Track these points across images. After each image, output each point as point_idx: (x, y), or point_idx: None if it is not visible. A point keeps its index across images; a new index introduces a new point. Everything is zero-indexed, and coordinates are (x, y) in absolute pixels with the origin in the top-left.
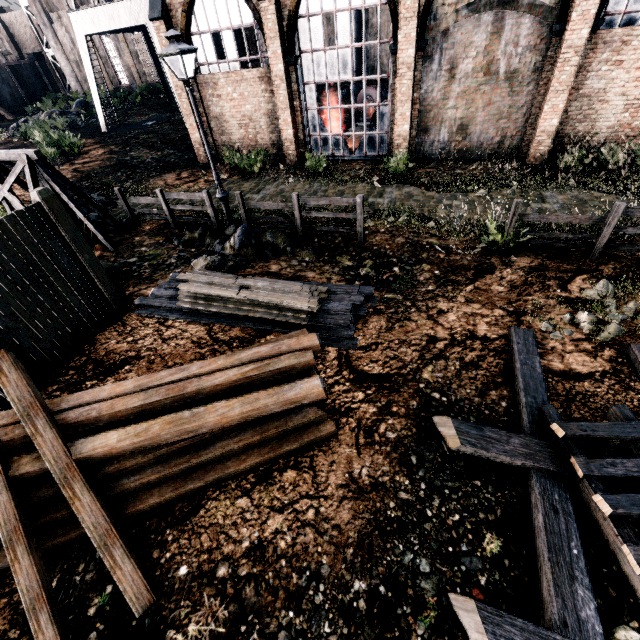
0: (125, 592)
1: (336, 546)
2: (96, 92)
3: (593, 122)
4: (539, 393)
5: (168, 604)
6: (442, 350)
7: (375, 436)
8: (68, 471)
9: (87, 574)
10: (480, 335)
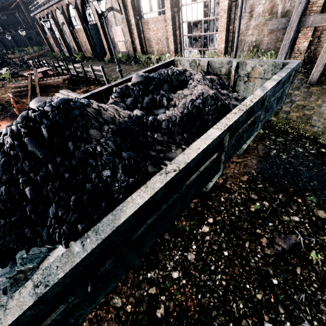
0: None
1: None
2: None
3: (84, 48)
4: None
5: None
6: None
7: None
8: None
9: None
10: None
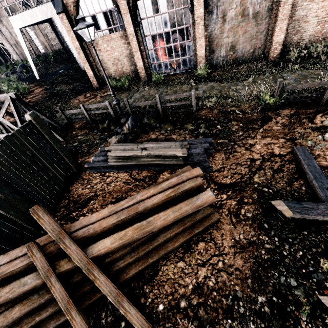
0: (135, 325)
1: (241, 279)
2: (30, 58)
3: (301, 34)
4: (323, 179)
5: (159, 327)
6: (260, 165)
7: (240, 216)
8: (88, 265)
9: (108, 318)
10: (277, 154)
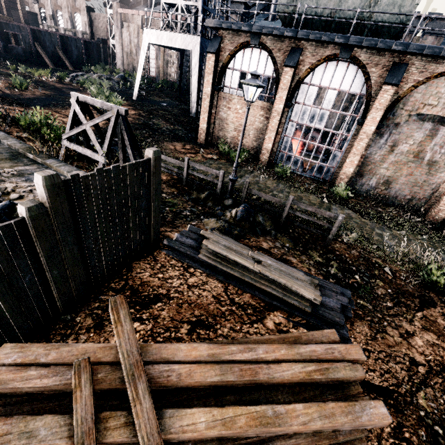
0: None
1: None
2: (140, 75)
3: None
4: None
5: None
6: (425, 376)
7: None
8: None
9: None
10: None
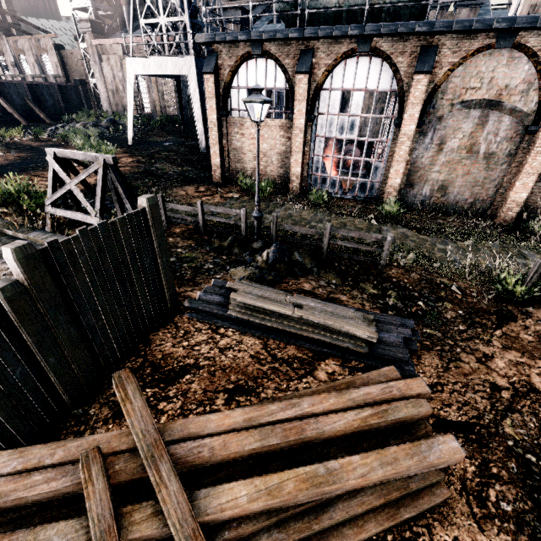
0: None
1: None
2: (131, 115)
3: None
4: None
5: None
6: (511, 401)
7: (489, 506)
8: (194, 540)
9: None
10: (540, 388)
